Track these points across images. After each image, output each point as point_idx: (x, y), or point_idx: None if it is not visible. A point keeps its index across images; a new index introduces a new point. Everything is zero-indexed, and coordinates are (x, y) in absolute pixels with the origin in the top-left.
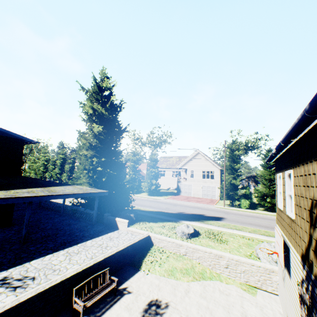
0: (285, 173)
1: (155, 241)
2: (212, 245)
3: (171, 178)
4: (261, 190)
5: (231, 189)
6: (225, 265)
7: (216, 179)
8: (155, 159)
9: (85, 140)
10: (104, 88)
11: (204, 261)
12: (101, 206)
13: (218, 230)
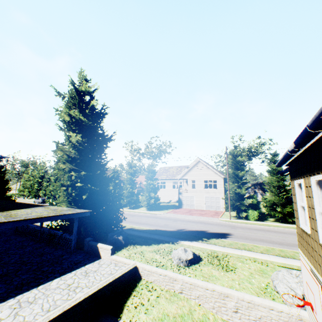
0: (310, 179)
1: (144, 274)
2: (216, 276)
3: (171, 190)
4: (269, 199)
5: (236, 200)
6: (234, 308)
7: (219, 188)
8: (153, 170)
9: (62, 152)
10: (83, 92)
11: (205, 302)
12: (81, 229)
13: (223, 252)
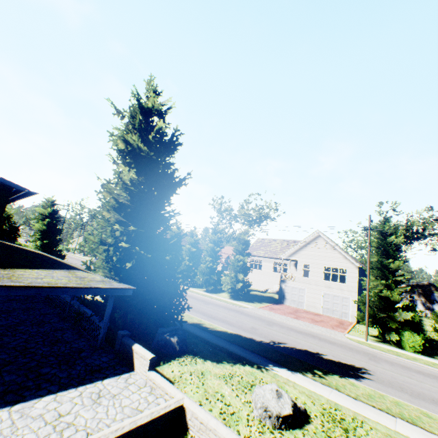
0: None
1: (193, 426)
2: None
3: (270, 274)
4: None
5: (380, 308)
6: None
7: (350, 283)
8: (246, 240)
9: (108, 194)
10: (149, 110)
11: None
12: (115, 315)
13: (355, 413)
